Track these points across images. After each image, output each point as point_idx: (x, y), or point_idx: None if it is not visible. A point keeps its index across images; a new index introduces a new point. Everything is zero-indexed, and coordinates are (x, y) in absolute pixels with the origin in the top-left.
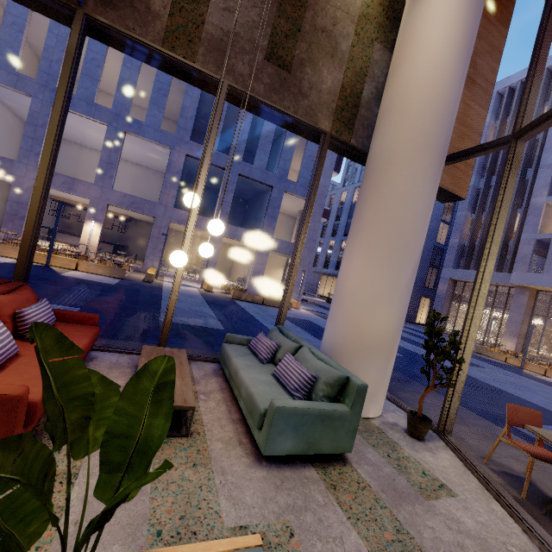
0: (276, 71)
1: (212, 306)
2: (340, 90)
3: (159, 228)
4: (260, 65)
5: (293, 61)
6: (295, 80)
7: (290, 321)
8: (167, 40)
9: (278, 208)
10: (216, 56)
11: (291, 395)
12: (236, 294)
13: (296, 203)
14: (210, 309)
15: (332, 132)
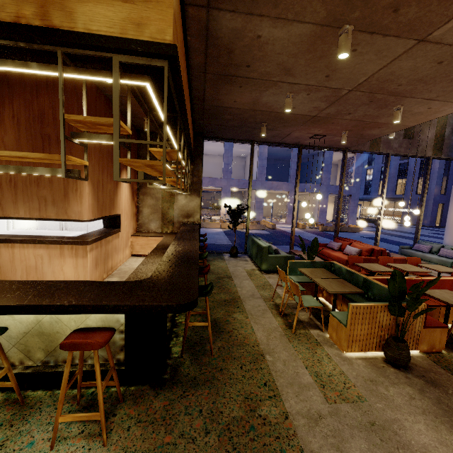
0: (407, 141)
1: (325, 237)
2: (434, 136)
3: (259, 195)
4: (401, 141)
5: (414, 134)
6: (415, 141)
7: (371, 239)
8: (370, 147)
9: (330, 164)
10: (386, 145)
11: (452, 259)
12: (323, 228)
13: (339, 156)
14: (328, 239)
15: (432, 155)
